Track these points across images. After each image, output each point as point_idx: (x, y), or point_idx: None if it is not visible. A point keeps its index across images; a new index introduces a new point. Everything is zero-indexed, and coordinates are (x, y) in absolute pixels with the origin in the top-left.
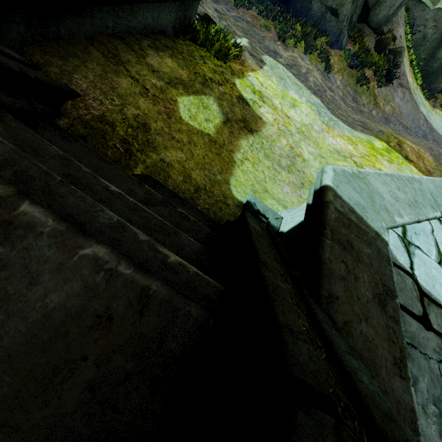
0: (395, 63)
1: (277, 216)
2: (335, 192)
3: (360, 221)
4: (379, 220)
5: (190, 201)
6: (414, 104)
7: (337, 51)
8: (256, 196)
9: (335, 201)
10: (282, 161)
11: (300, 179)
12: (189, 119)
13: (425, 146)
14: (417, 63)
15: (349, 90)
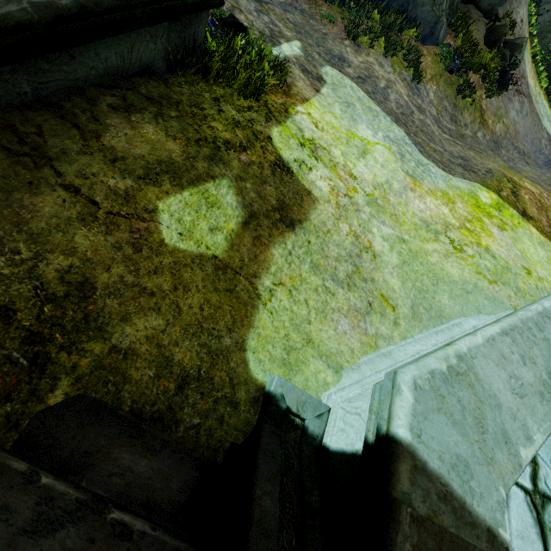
0: (512, 62)
1: (320, 410)
2: (415, 456)
3: (459, 518)
4: (494, 484)
5: (166, 416)
6: (535, 118)
7: (431, 48)
8: (290, 360)
9: (414, 487)
10: (339, 268)
11: (367, 295)
12: (179, 238)
13: (548, 183)
14: (542, 56)
15: (447, 105)
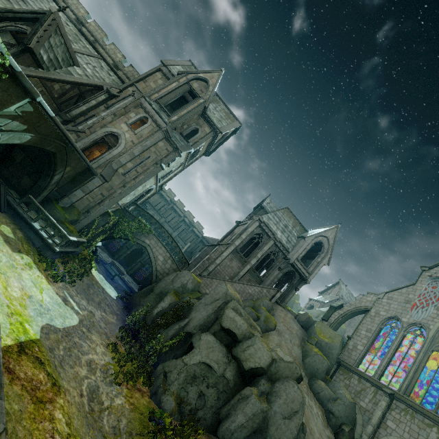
0: None
1: None
2: None
3: None
4: None
5: None
6: None
7: (155, 405)
8: None
9: None
10: None
11: None
12: (3, 226)
13: None
14: None
15: (124, 422)
